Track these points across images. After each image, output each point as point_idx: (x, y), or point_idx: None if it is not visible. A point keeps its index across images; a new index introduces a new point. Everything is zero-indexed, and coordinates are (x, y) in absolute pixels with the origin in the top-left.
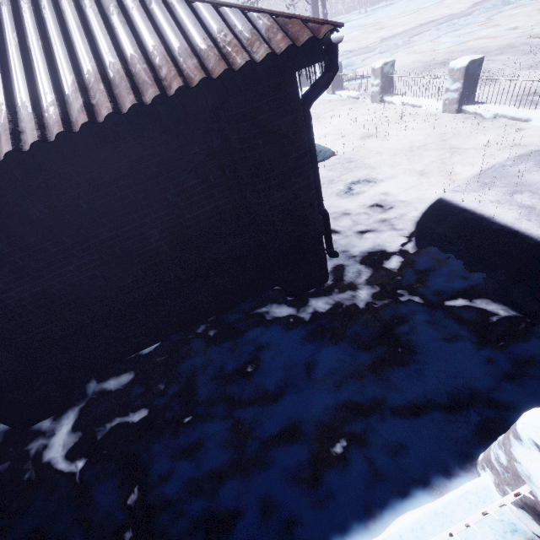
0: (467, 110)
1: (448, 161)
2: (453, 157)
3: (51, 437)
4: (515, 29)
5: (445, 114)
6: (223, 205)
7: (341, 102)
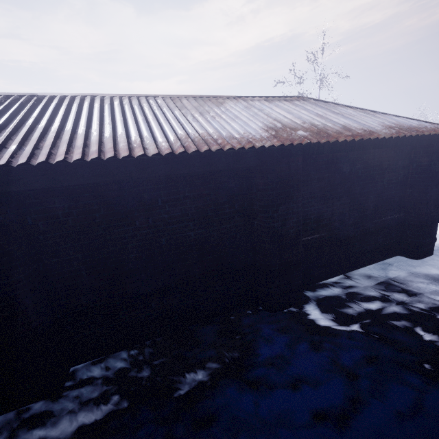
0: None
1: None
2: None
3: (308, 315)
4: None
5: None
6: (397, 193)
7: None
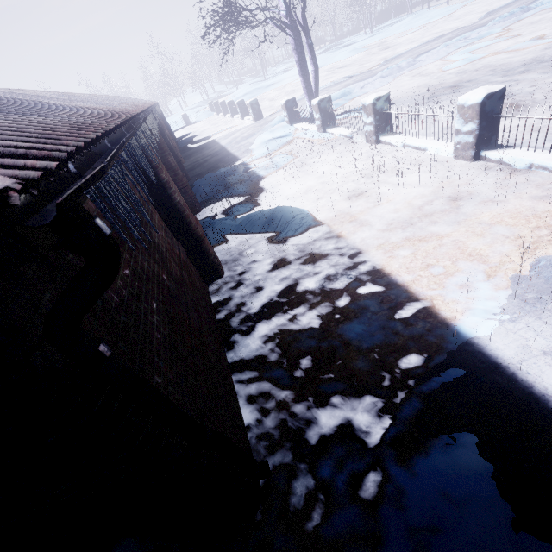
0: (488, 156)
1: (464, 246)
2: (472, 238)
3: None
4: (540, 38)
5: (459, 161)
6: None
7: (332, 142)
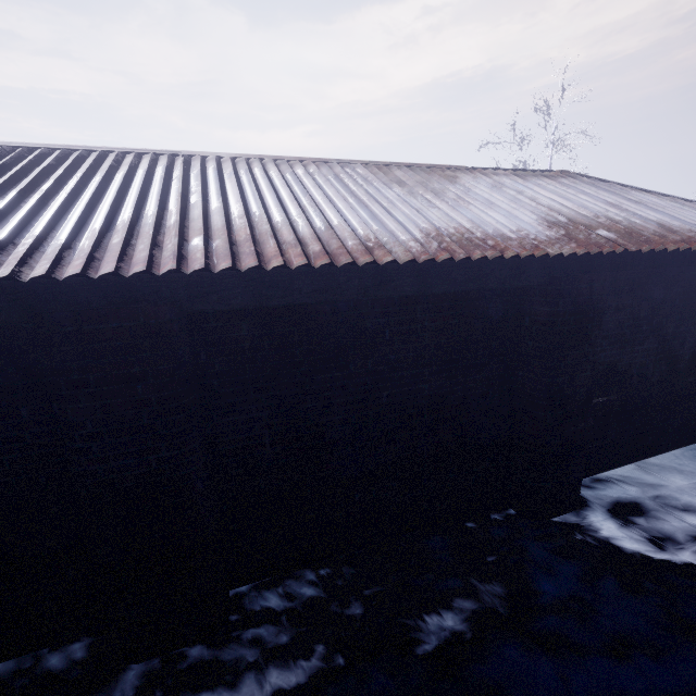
0: None
1: None
2: None
3: (598, 530)
4: None
5: None
6: None
7: None
